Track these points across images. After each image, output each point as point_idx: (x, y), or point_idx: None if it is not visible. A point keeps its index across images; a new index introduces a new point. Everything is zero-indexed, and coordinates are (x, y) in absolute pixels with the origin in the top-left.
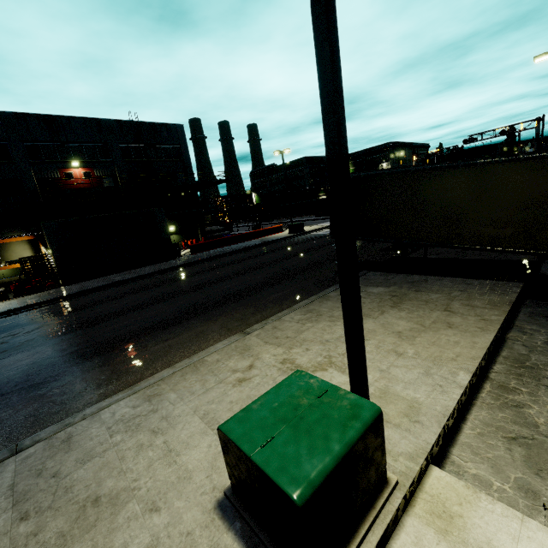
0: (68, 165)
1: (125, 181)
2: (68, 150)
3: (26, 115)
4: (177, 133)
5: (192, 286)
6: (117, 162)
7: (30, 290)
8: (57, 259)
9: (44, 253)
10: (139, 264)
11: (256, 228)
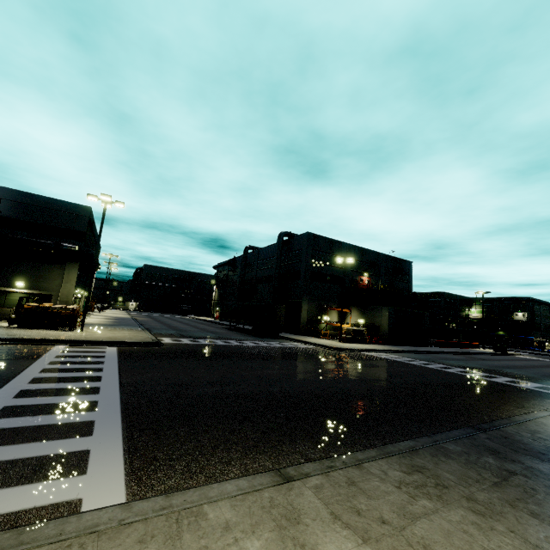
0: (362, 274)
1: (394, 290)
2: (363, 266)
3: (355, 246)
4: (409, 266)
5: (518, 365)
6: (381, 277)
7: (376, 342)
8: (389, 328)
9: (372, 323)
10: (411, 343)
11: (447, 340)
